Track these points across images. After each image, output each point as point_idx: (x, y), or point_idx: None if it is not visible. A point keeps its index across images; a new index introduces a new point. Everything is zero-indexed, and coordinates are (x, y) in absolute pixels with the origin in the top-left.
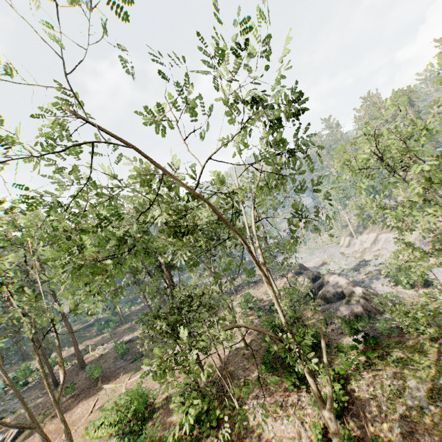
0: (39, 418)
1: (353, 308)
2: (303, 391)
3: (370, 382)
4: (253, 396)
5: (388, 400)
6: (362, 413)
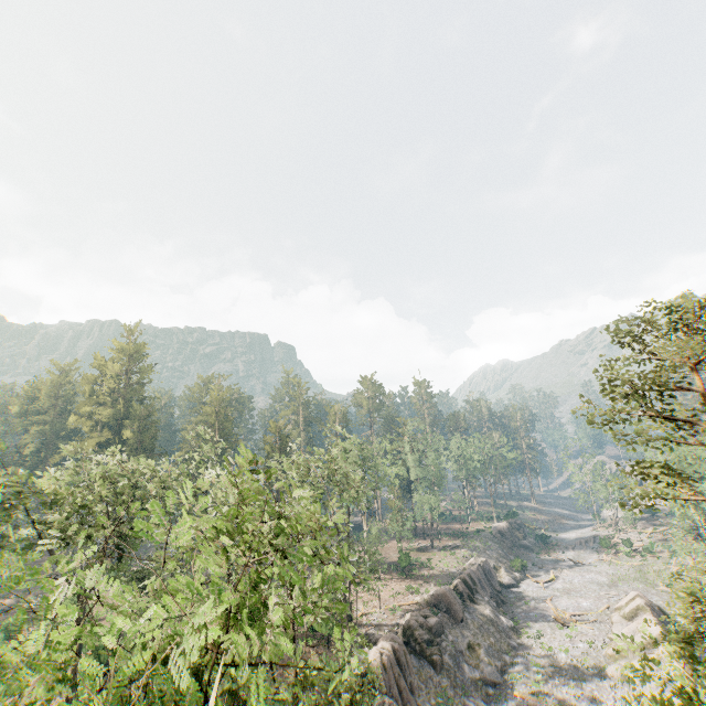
0: None
1: None
2: None
3: None
4: None
5: None
6: None
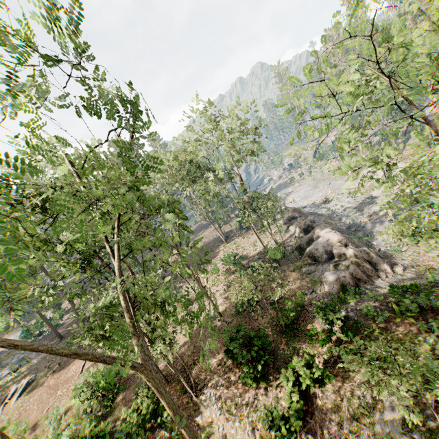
0: (45, 371)
1: (339, 276)
2: (262, 388)
3: (337, 389)
4: (212, 385)
5: (353, 418)
6: (319, 431)
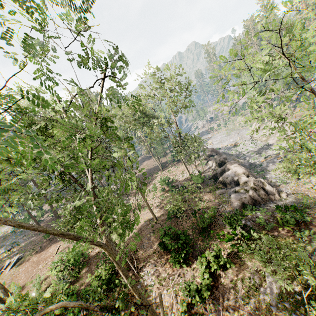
0: (30, 252)
1: (242, 197)
2: (183, 269)
3: (235, 272)
4: (149, 265)
5: (245, 291)
6: (221, 298)
